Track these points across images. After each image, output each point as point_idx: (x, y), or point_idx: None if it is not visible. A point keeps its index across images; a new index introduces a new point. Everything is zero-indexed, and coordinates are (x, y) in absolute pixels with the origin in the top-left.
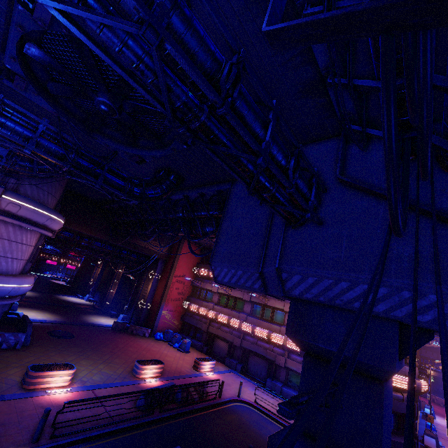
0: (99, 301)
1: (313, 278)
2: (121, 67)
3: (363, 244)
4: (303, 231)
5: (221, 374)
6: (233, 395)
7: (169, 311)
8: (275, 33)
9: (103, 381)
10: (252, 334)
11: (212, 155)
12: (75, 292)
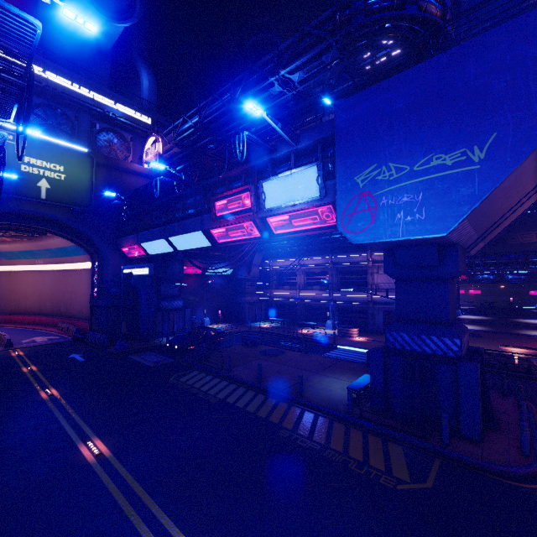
0: None
1: None
2: None
3: None
4: None
5: None
6: None
7: None
8: None
9: None
10: None
11: None
12: None
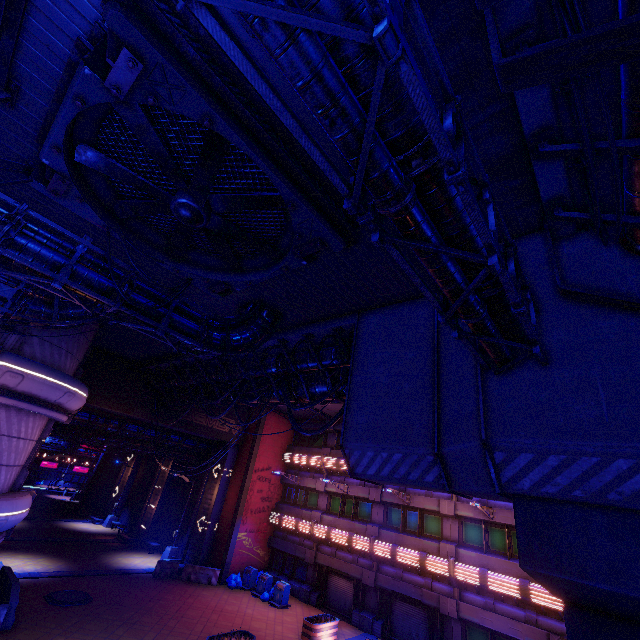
0: (129, 525)
1: (559, 457)
2: (293, 116)
3: (638, 390)
4: (516, 377)
5: None
6: None
7: (248, 532)
8: (525, 62)
9: None
10: (392, 562)
11: (399, 260)
12: (87, 512)
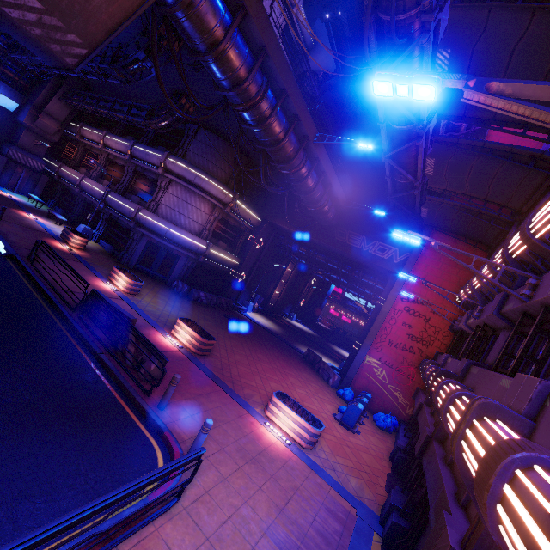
0: None
1: None
2: None
3: None
4: None
5: (302, 464)
6: (188, 444)
7: (382, 362)
8: None
9: (147, 310)
10: None
11: None
12: None
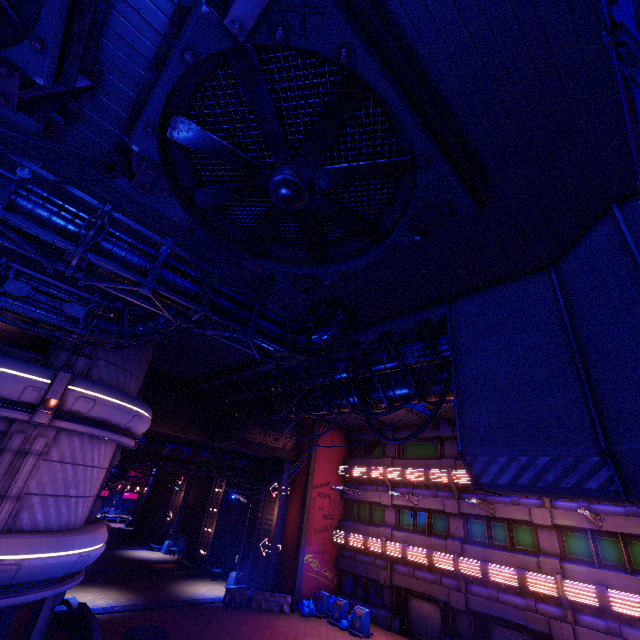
0: (186, 550)
1: None
2: None
3: None
4: None
5: None
6: None
7: (314, 553)
8: None
9: None
10: (482, 581)
11: None
12: (143, 539)
